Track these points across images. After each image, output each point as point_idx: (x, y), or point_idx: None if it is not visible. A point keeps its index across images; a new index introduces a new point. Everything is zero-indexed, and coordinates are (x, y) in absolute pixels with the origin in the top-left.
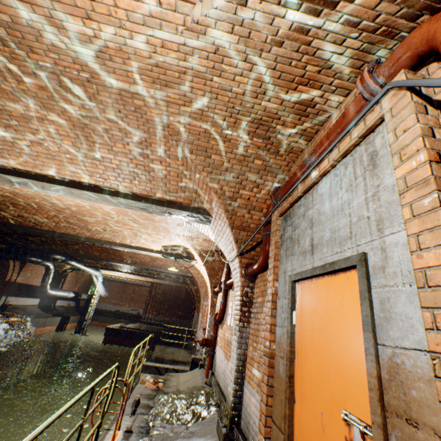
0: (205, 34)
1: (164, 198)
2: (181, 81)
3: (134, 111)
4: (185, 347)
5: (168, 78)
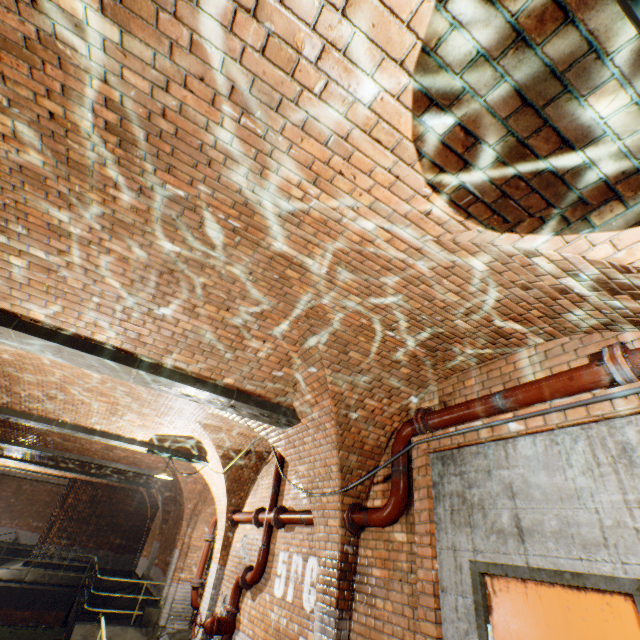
0: (453, 252)
1: (235, 385)
2: (376, 274)
3: (275, 280)
4: (134, 621)
5: (362, 266)
